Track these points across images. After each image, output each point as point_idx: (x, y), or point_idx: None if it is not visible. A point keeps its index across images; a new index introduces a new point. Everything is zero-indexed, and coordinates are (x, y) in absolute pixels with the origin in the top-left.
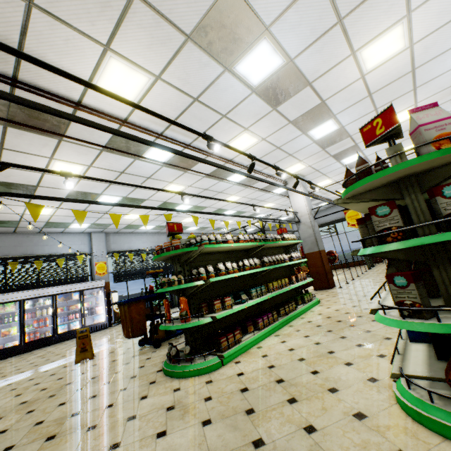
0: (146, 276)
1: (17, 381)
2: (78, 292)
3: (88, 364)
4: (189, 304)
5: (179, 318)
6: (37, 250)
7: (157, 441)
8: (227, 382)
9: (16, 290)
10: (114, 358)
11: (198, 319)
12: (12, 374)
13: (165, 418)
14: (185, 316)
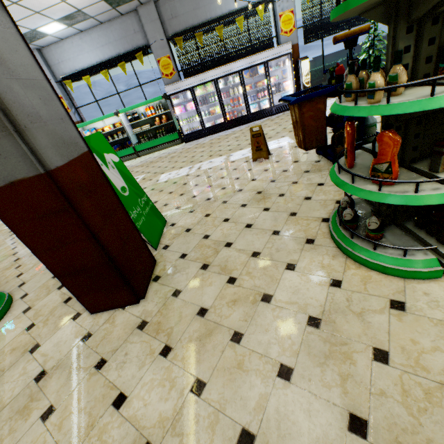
0: (352, 25)
1: (214, 167)
2: (262, 64)
3: (261, 167)
4: (405, 138)
5: (366, 177)
6: (214, 10)
7: (275, 383)
8: (439, 342)
9: (210, 68)
10: (285, 166)
11: (414, 191)
12: (215, 156)
13: (299, 338)
14: (383, 174)
